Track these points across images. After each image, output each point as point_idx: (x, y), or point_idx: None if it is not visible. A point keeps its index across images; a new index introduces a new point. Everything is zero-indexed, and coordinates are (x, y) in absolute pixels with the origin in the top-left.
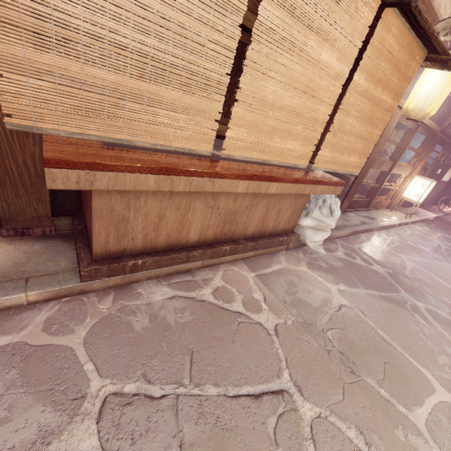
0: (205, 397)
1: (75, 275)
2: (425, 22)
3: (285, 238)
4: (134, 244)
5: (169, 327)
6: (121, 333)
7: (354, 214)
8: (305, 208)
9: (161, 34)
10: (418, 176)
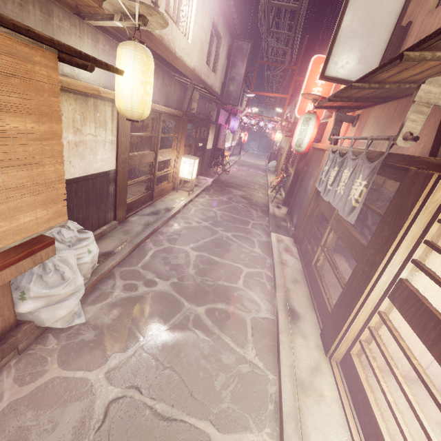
0: None
1: None
2: None
3: None
4: None
5: None
6: None
7: (137, 217)
8: (17, 286)
9: None
10: (184, 157)
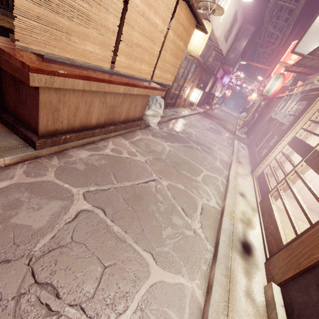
0: (126, 186)
1: (28, 147)
2: (195, 10)
3: (139, 122)
4: (62, 126)
5: (97, 166)
6: (74, 172)
7: (168, 110)
8: (147, 104)
9: (90, 2)
10: (195, 88)
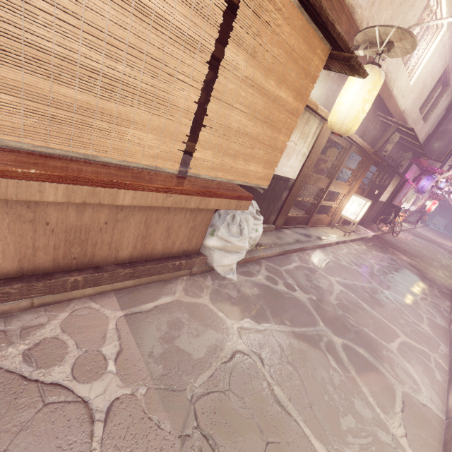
0: None
1: None
2: None
3: (184, 261)
4: None
5: None
6: None
7: (290, 231)
8: (212, 224)
9: None
10: (355, 195)
